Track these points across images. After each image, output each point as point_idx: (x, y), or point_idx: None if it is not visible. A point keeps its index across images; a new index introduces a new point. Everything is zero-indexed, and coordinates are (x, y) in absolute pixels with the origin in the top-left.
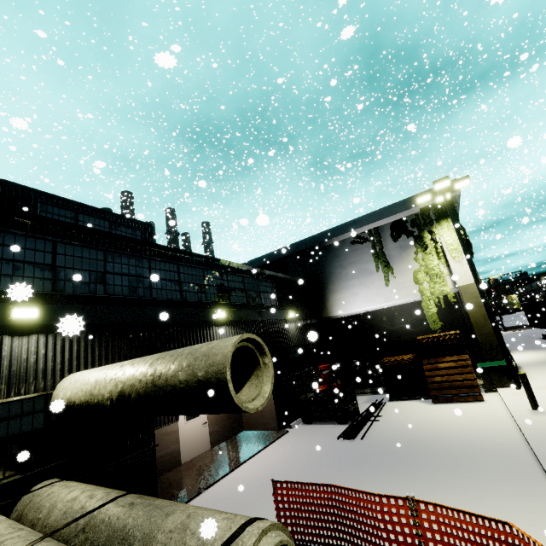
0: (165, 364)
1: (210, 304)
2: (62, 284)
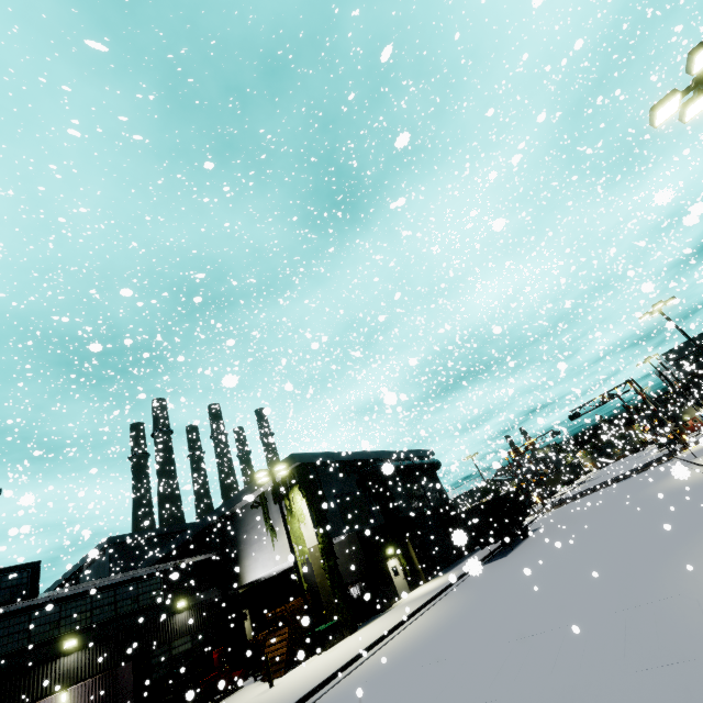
0: None
1: (61, 636)
2: None
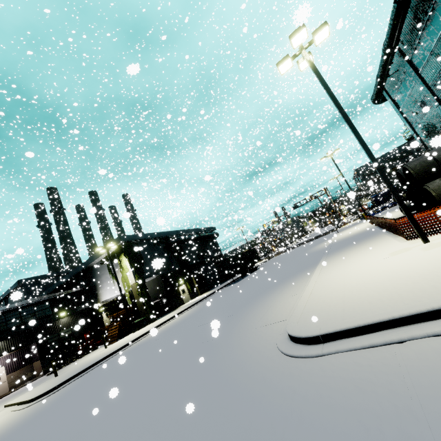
0: None
1: None
2: None
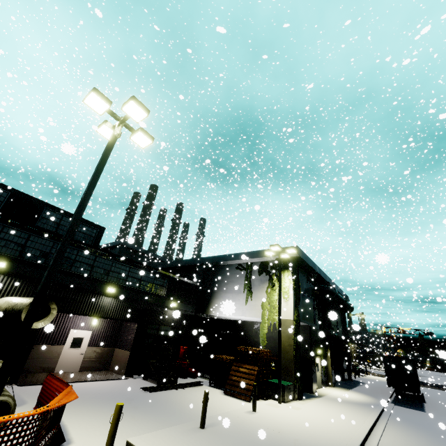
0: (20, 301)
1: (107, 282)
2: (24, 254)
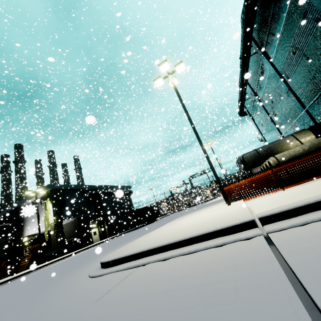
0: None
1: None
2: None
